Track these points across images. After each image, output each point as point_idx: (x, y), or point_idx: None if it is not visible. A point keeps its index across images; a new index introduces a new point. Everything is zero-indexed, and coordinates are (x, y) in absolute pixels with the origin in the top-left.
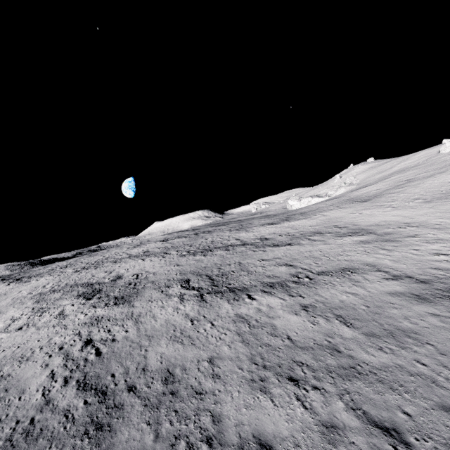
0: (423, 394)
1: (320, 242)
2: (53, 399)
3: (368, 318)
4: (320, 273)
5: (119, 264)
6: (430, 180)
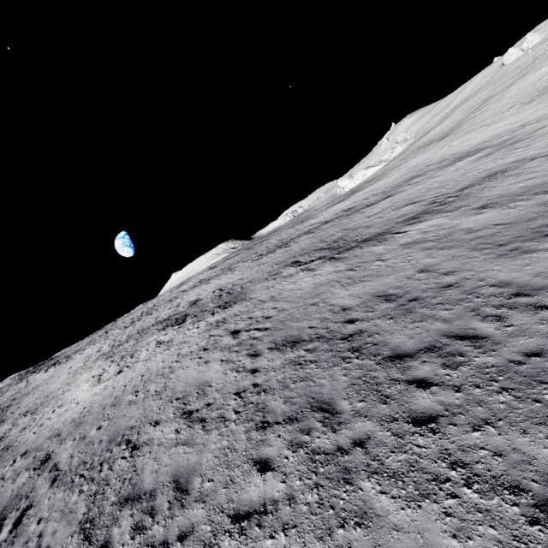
0: None
1: (427, 180)
2: (258, 367)
3: None
4: (462, 189)
5: (180, 299)
6: (514, 87)
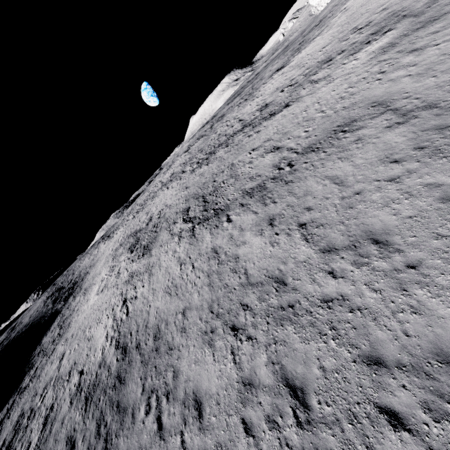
0: (353, 339)
1: (323, 83)
2: (105, 357)
3: (335, 221)
4: (306, 150)
5: (154, 200)
6: None
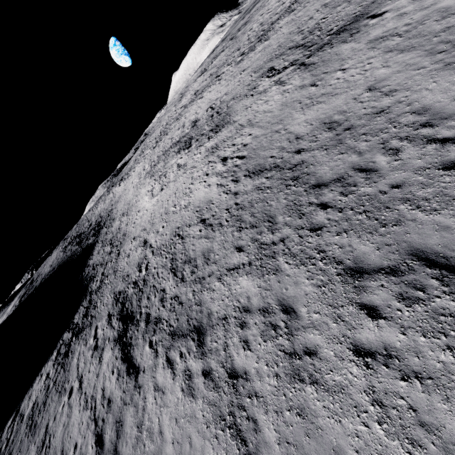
0: None
1: None
2: (238, 191)
3: None
4: None
5: (183, 117)
6: None
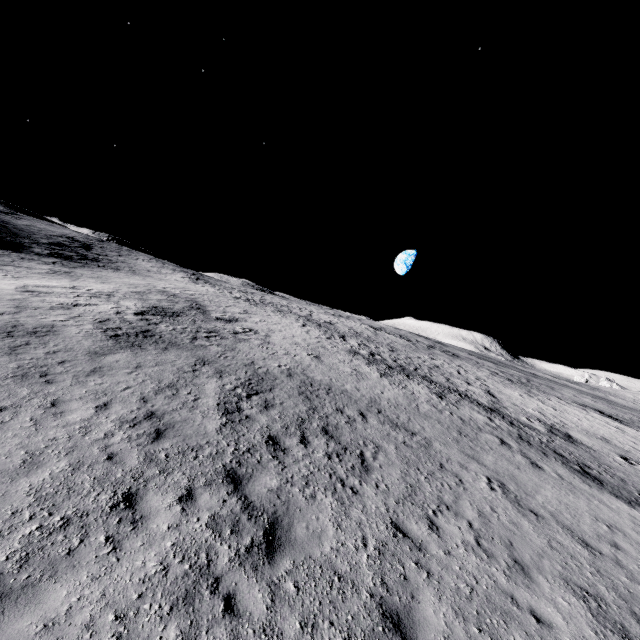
0: None
1: None
2: None
3: None
4: None
5: (274, 314)
6: None
